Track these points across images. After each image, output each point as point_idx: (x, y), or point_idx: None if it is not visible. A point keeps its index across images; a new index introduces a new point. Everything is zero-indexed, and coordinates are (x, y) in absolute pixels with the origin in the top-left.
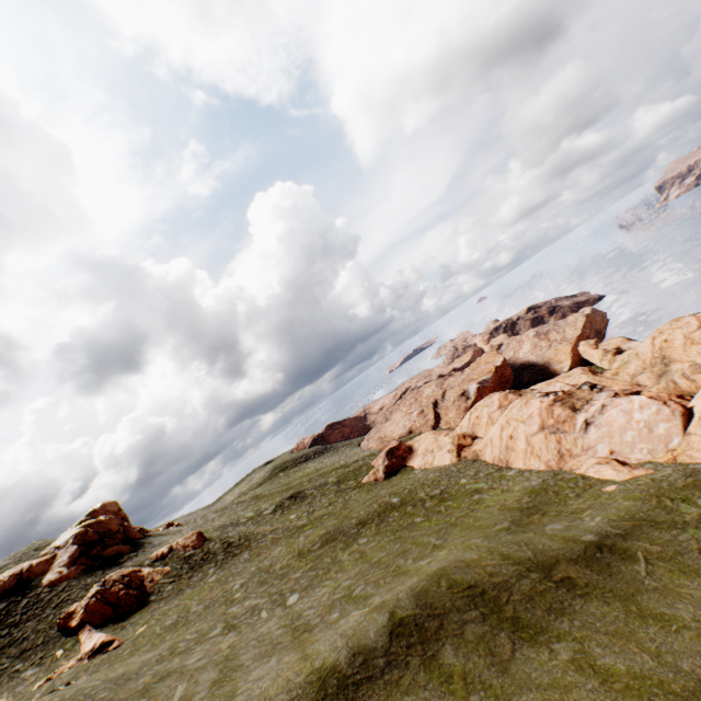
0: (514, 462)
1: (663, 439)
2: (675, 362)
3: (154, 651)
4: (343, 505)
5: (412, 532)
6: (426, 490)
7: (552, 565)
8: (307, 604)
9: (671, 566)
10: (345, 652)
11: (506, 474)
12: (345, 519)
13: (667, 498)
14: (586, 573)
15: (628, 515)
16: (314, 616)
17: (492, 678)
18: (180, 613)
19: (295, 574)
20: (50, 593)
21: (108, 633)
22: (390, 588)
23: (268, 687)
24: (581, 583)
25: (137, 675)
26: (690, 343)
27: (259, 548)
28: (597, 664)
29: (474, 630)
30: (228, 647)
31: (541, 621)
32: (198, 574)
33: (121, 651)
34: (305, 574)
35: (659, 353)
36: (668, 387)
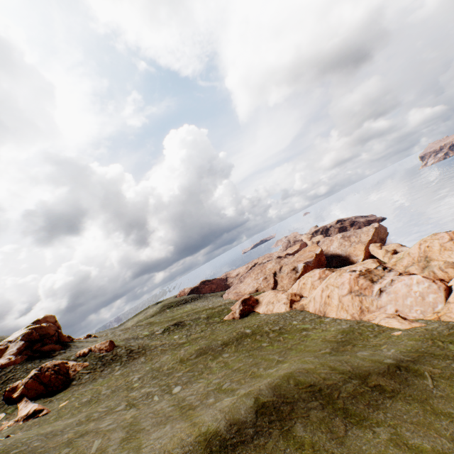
0: (329, 313)
1: (431, 305)
2: (433, 260)
3: (74, 418)
4: (211, 332)
5: (261, 352)
6: (269, 326)
7: (367, 376)
8: (188, 392)
9: (450, 383)
10: (224, 422)
11: (324, 320)
12: (213, 341)
13: (439, 341)
14: (391, 383)
15: (413, 349)
16: (195, 400)
17: (333, 448)
18: (93, 394)
19: (177, 373)
20: (0, 372)
21: (40, 404)
22: (250, 385)
23: (167, 443)
24: (388, 389)
25: (62, 432)
26: (444, 249)
27: (152, 355)
28: (409, 443)
29: (317, 414)
30: (131, 417)
31: (363, 412)
32: (108, 369)
33: (48, 417)
34: (185, 374)
35: (424, 254)
36: (430, 275)
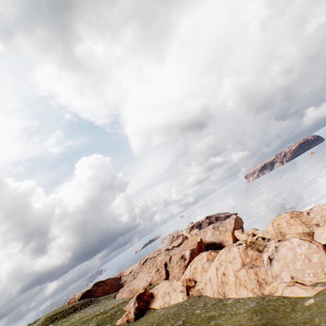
0: (229, 293)
1: (319, 265)
2: (287, 234)
3: None
4: None
5: None
6: (171, 322)
7: None
8: None
9: None
10: None
11: (227, 302)
12: None
13: None
14: None
15: None
16: None
17: None
18: None
19: None
20: None
21: None
22: None
23: None
24: None
25: None
26: (290, 225)
27: None
28: None
29: None
30: None
31: None
32: None
33: None
34: None
35: (278, 230)
36: None
